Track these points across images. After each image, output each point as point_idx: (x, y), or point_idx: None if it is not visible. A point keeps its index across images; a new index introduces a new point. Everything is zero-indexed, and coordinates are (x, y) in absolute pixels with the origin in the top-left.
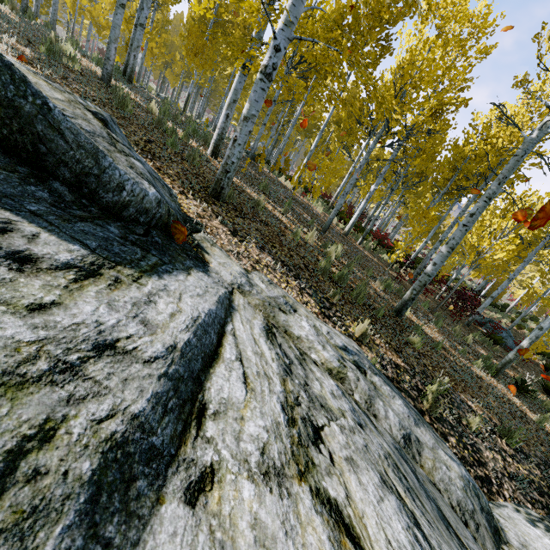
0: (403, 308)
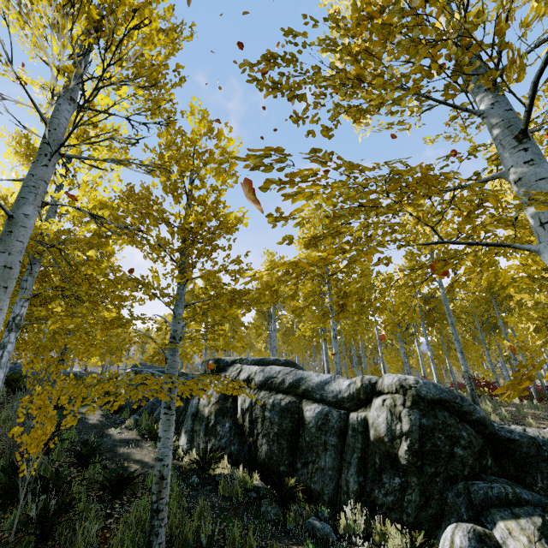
0: (473, 398)
